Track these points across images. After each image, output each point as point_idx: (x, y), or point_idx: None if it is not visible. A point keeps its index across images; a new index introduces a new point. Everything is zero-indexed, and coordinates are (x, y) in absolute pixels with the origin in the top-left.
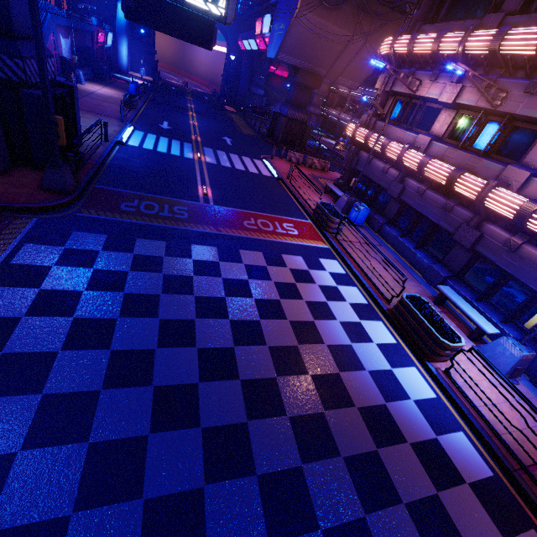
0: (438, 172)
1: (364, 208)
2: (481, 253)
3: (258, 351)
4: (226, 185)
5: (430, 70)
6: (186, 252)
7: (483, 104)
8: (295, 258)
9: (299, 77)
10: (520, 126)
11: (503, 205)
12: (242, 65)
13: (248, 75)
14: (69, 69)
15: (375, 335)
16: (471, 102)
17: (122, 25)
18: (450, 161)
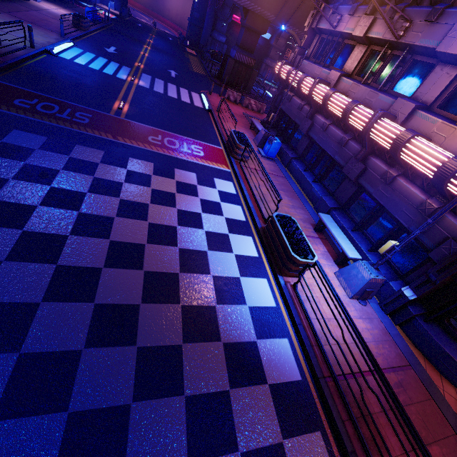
0: (338, 105)
1: (276, 141)
2: (363, 186)
3: (95, 242)
4: (148, 105)
5: (351, 4)
6: (66, 150)
7: (389, 36)
8: (188, 173)
9: (249, 20)
10: (418, 59)
11: (384, 135)
12: (207, 10)
13: (212, 21)
14: None
15: (238, 247)
16: (379, 35)
17: None
18: (353, 96)
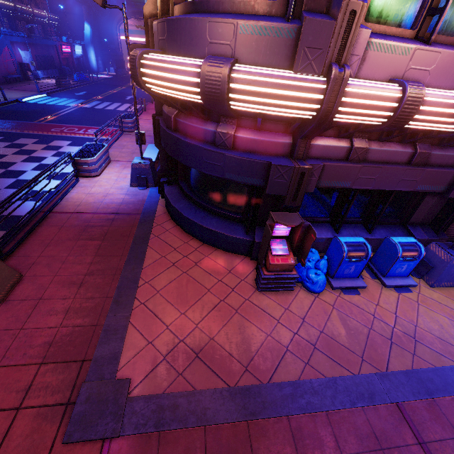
0: None
1: None
2: None
3: None
4: (75, 115)
5: None
6: None
7: None
8: (65, 142)
9: None
10: None
11: None
12: None
13: None
14: (25, 69)
15: (60, 169)
16: None
17: (88, 39)
18: None
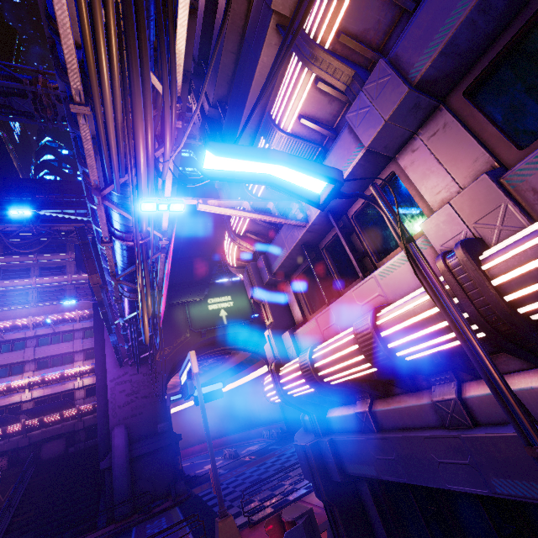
0: None
1: None
2: None
3: None
4: None
5: None
6: None
7: None
8: None
9: None
10: None
11: None
12: None
13: None
14: None
15: None
16: None
17: None
18: None
